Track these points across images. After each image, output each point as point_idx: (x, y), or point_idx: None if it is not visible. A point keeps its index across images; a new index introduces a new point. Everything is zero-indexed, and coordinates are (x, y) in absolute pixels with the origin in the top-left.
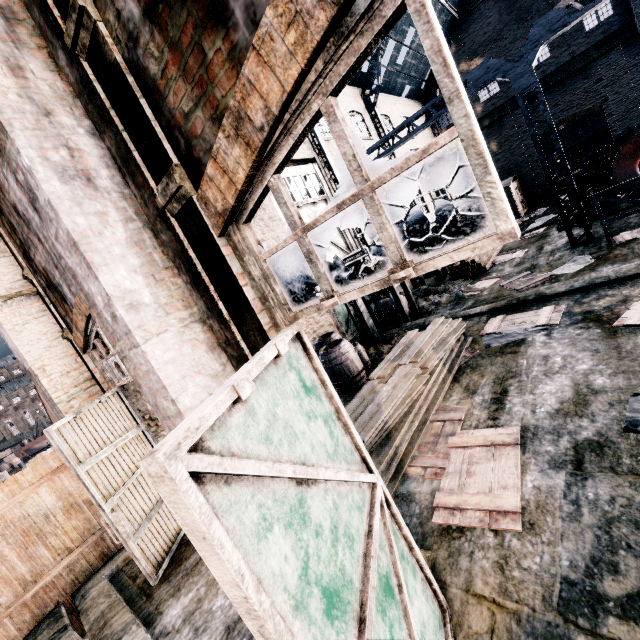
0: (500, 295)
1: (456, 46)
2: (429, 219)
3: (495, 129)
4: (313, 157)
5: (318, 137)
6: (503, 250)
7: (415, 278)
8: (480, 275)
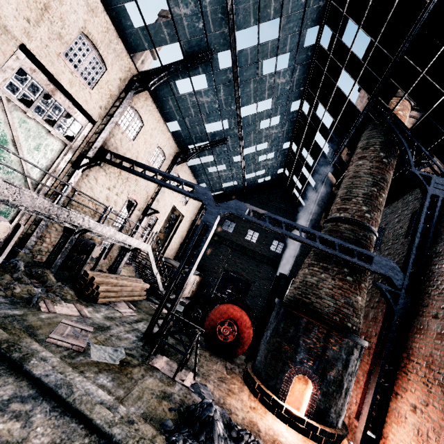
0: (37, 328)
1: (235, 198)
2: (109, 233)
3: (216, 245)
4: (96, 120)
5: (113, 118)
6: (134, 301)
7: (65, 261)
8: (87, 301)
